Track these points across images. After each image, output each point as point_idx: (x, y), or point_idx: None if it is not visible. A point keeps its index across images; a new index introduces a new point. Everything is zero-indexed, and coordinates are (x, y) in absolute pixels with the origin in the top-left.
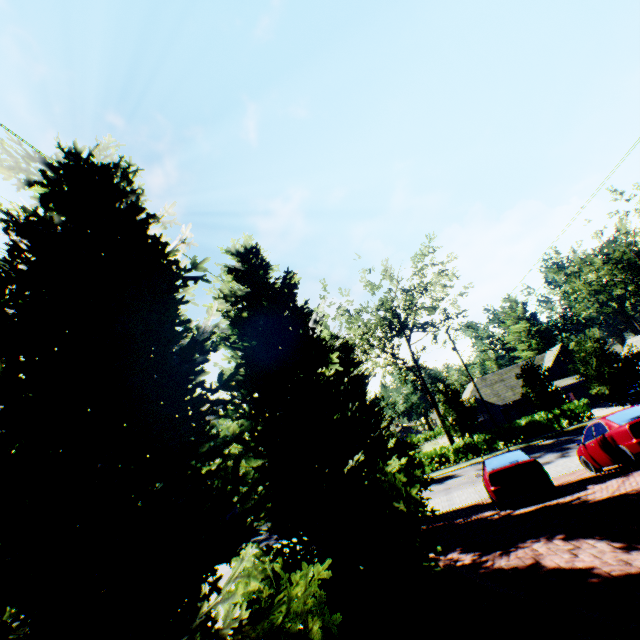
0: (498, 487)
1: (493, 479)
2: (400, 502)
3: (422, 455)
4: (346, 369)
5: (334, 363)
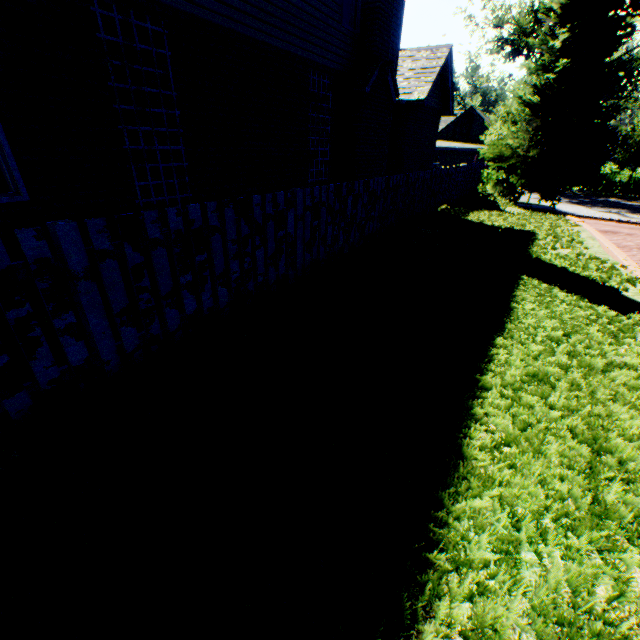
0: None
1: None
2: None
3: None
4: None
5: None
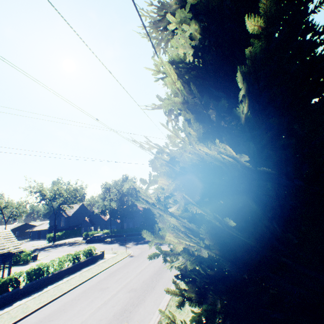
0: None
1: None
2: None
3: None
4: None
5: None
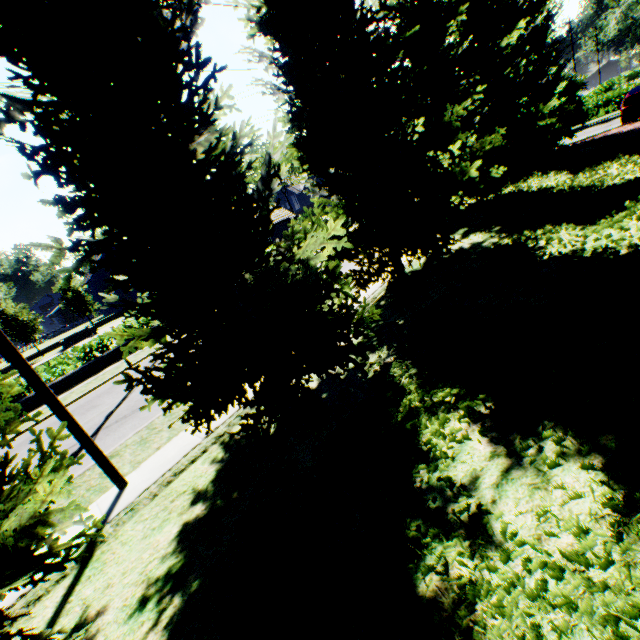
0: (626, 108)
1: (625, 103)
2: (542, 121)
3: (600, 99)
4: (528, 23)
5: (518, 18)
